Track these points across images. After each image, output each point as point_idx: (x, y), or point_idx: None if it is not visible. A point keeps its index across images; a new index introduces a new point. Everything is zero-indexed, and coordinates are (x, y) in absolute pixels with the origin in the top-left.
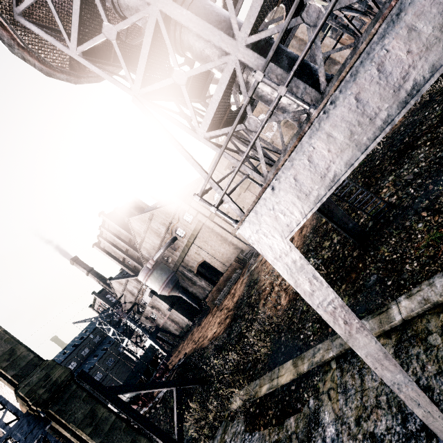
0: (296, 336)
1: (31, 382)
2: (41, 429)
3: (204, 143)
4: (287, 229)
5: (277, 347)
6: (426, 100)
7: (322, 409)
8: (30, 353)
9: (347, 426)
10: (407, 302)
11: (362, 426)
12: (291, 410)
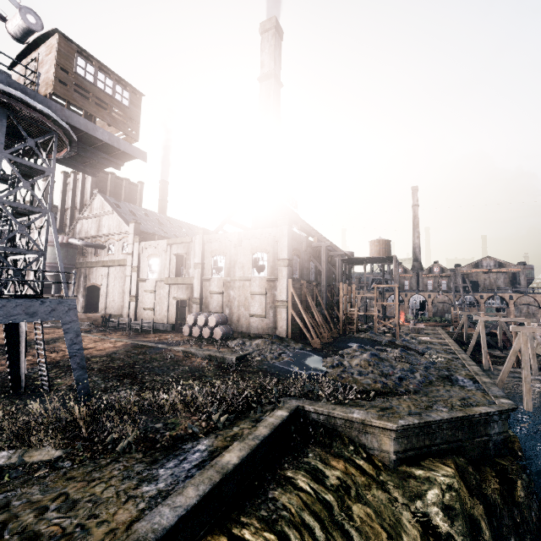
0: None
1: None
2: None
3: None
4: None
5: None
6: (201, 369)
7: None
8: None
9: None
10: None
11: None
12: None
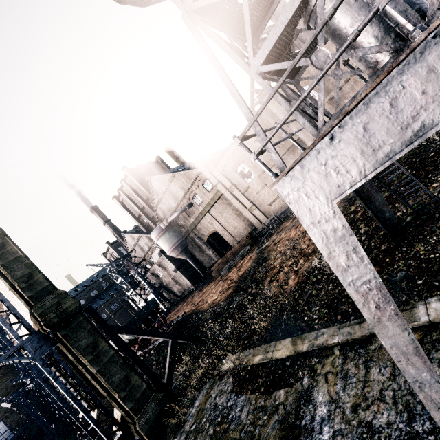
0: (300, 317)
1: (44, 305)
2: (49, 347)
3: (255, 80)
4: (337, 190)
5: (277, 324)
6: None
7: (316, 389)
8: (46, 280)
9: (341, 410)
10: (439, 305)
11: (359, 414)
12: (282, 382)
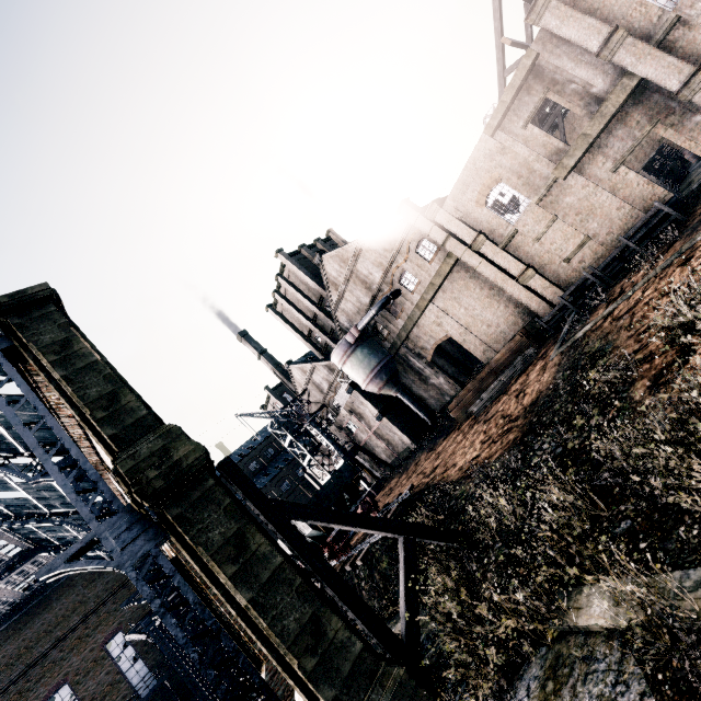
0: None
1: (137, 454)
2: (150, 542)
3: None
4: None
5: None
6: None
7: None
8: (142, 406)
9: None
10: None
11: None
12: None
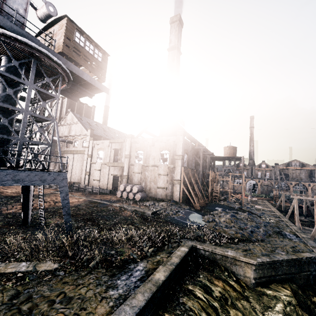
0: None
1: None
2: None
3: None
4: None
5: None
6: (131, 218)
7: None
8: None
9: None
10: None
11: None
12: None
